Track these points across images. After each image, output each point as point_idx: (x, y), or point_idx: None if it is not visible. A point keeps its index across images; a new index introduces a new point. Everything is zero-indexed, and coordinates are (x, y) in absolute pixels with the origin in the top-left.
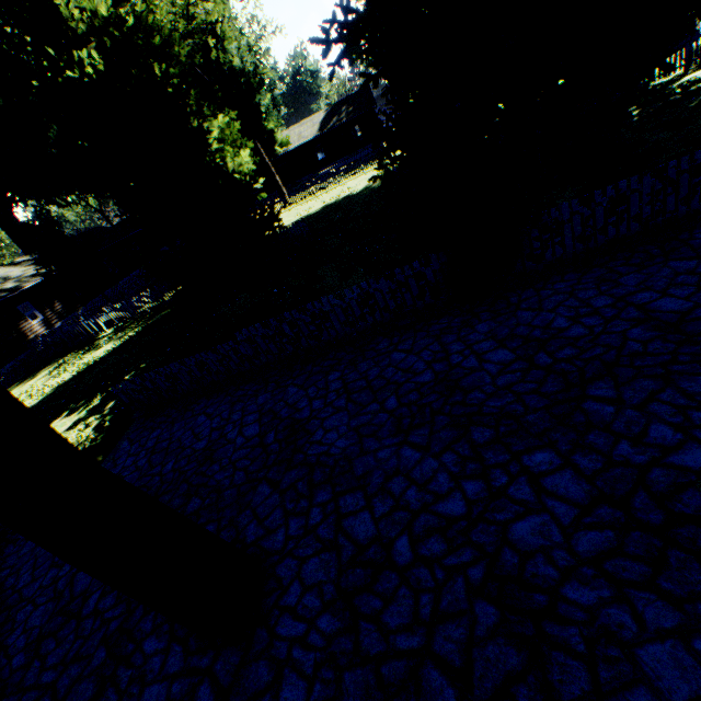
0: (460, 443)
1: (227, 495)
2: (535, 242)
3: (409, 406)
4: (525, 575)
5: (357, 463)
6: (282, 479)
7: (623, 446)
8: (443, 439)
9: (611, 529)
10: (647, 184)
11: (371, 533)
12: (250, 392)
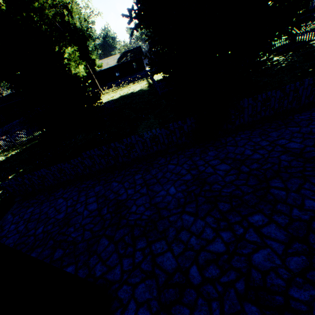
0: (214, 211)
1: (80, 246)
2: (232, 116)
3: (182, 192)
4: (267, 285)
5: (159, 224)
6: (114, 235)
7: (295, 211)
8: (204, 209)
9: (304, 255)
10: (278, 94)
11: (174, 265)
12: (89, 185)
